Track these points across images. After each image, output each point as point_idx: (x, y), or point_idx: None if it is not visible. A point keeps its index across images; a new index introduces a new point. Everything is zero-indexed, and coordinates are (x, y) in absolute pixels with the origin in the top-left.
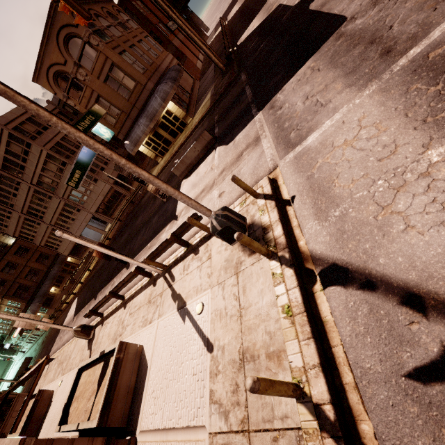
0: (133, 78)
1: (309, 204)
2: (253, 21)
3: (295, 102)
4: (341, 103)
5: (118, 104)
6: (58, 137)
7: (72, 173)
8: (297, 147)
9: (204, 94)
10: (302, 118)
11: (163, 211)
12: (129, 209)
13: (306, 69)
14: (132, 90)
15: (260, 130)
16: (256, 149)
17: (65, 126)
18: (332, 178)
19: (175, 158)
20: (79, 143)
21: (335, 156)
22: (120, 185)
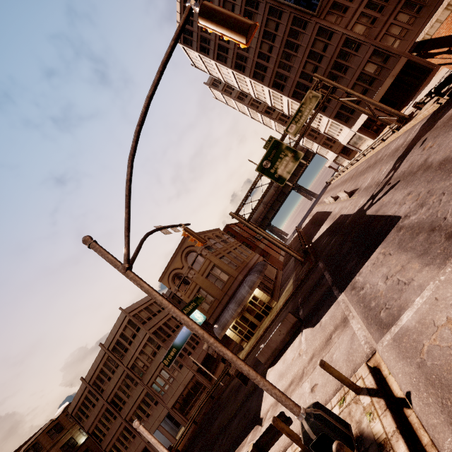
0: (228, 273)
1: (435, 406)
2: (322, 226)
3: (376, 282)
4: (425, 281)
5: (213, 293)
6: (161, 322)
7: (169, 351)
8: (392, 327)
9: (287, 280)
10: (387, 297)
11: (245, 410)
12: (207, 406)
13: (377, 254)
14: (225, 282)
15: (346, 310)
16: (346, 330)
17: (175, 311)
18: (451, 366)
19: (260, 342)
20: (176, 327)
21: (443, 336)
22: (202, 374)
